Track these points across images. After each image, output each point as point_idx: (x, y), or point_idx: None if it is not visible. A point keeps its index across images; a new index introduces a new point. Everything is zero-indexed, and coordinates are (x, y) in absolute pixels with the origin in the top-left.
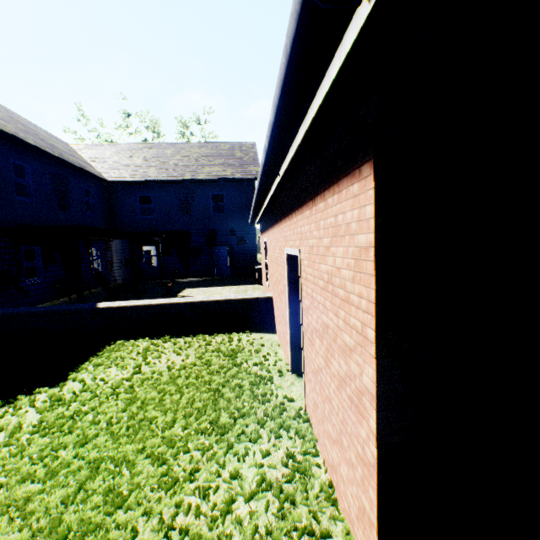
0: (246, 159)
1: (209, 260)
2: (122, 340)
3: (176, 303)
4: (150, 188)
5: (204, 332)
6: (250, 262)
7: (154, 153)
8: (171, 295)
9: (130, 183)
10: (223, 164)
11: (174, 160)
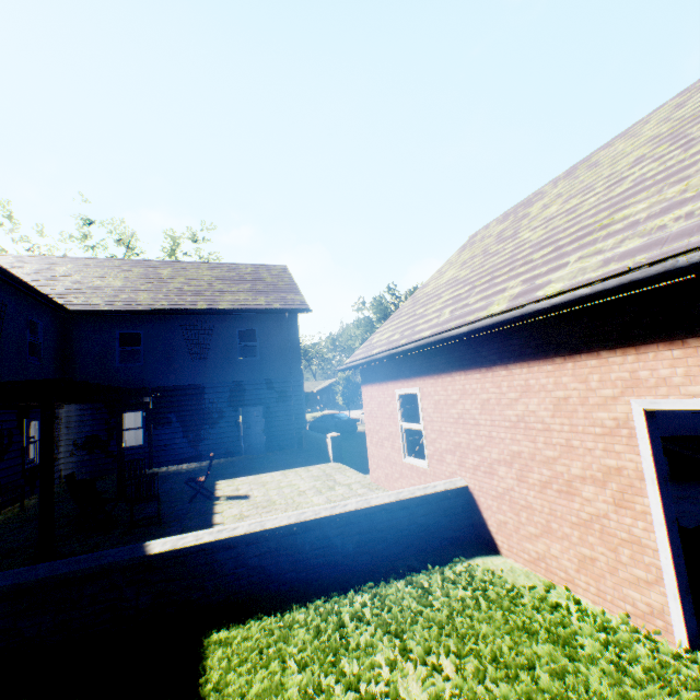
0: (282, 286)
1: (233, 428)
2: (224, 630)
3: (314, 519)
4: (140, 321)
5: (373, 574)
6: (296, 428)
7: (141, 272)
8: (207, 497)
9: (106, 313)
10: (251, 291)
11: (175, 283)
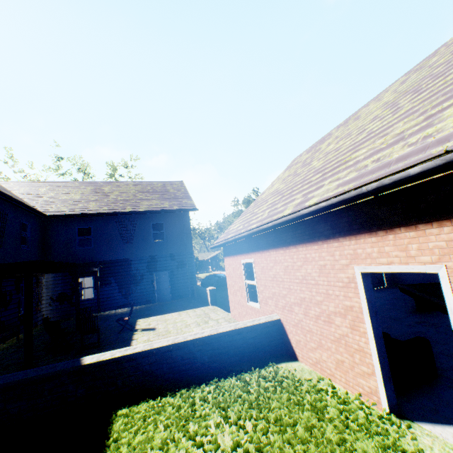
0: (179, 194)
1: (150, 285)
2: (125, 408)
3: (183, 342)
4: (90, 220)
5: (219, 374)
6: (190, 284)
7: (92, 189)
8: (130, 330)
9: (69, 216)
10: (160, 198)
11: (112, 195)
